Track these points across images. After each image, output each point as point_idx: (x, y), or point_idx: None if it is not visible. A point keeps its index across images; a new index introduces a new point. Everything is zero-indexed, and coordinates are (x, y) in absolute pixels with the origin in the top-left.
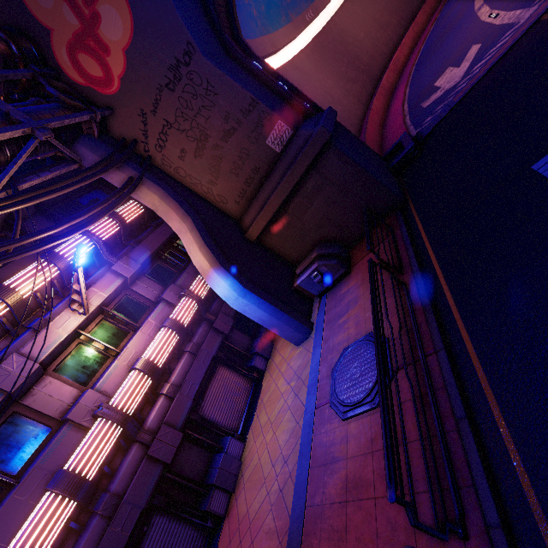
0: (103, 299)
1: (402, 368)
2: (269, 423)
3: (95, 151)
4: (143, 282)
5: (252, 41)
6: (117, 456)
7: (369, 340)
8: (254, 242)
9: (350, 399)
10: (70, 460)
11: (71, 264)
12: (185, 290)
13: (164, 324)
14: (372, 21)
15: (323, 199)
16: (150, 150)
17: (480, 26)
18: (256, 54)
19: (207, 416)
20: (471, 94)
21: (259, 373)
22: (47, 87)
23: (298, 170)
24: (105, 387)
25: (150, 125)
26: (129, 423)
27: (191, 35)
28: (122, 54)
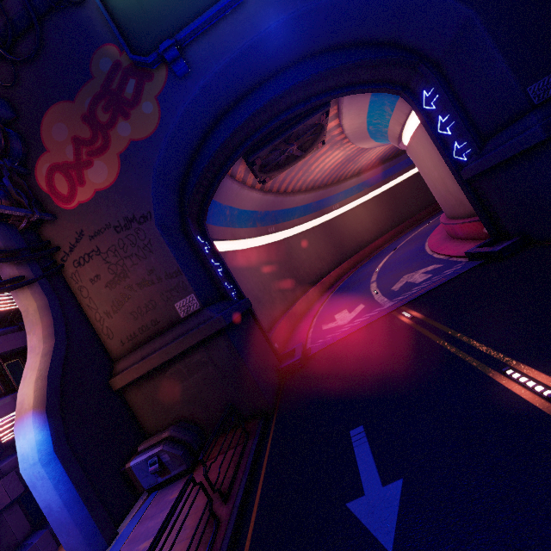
0: None
1: None
2: None
3: (5, 240)
4: None
5: (216, 227)
6: None
7: None
8: (115, 392)
9: None
10: None
11: None
12: None
13: None
14: (314, 252)
15: (202, 376)
16: (67, 261)
17: (369, 294)
18: (210, 237)
19: None
20: (347, 339)
21: None
22: (5, 178)
23: (189, 341)
24: None
25: (81, 244)
26: None
27: (154, 209)
28: (94, 191)
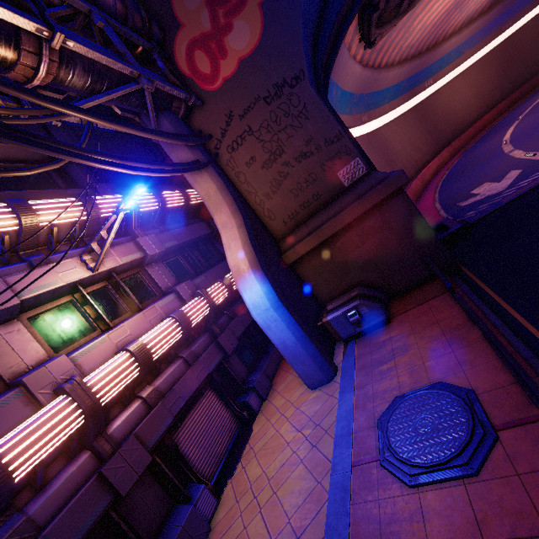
0: (117, 264)
1: (510, 427)
2: (264, 478)
3: (175, 127)
4: (159, 268)
5: None
6: (57, 462)
7: (441, 389)
8: (289, 266)
9: (423, 458)
10: (2, 440)
11: (101, 217)
12: (202, 290)
13: (173, 315)
14: (408, 142)
15: (376, 242)
16: (221, 148)
17: (516, 160)
18: None
19: (180, 447)
20: (523, 198)
21: (249, 414)
22: (159, 61)
23: (363, 205)
24: (82, 360)
25: (232, 127)
26: (96, 416)
27: (306, 65)
28: (237, 62)
